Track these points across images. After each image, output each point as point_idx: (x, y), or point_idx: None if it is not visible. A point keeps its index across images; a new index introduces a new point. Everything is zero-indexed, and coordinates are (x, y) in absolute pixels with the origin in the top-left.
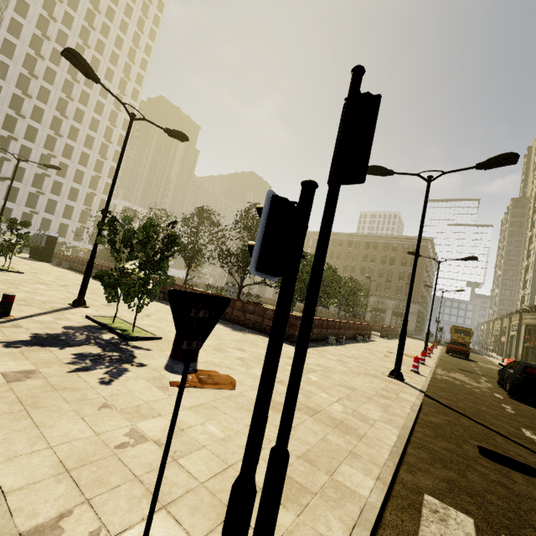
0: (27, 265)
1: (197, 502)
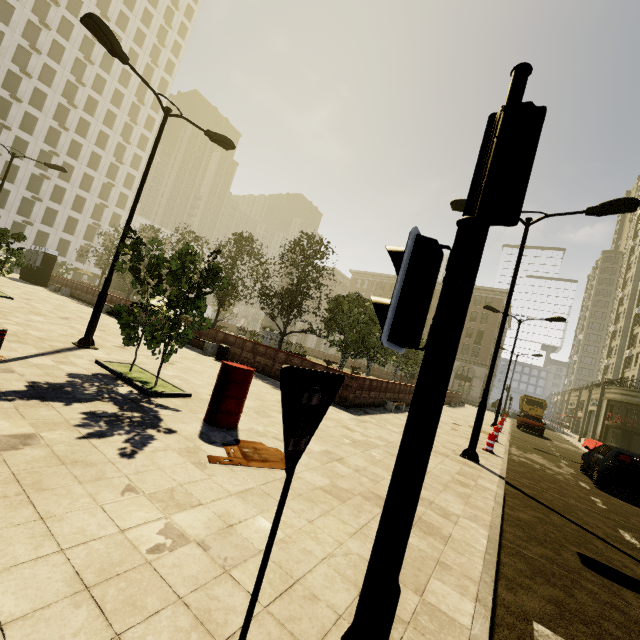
0: (17, 289)
1: (262, 638)
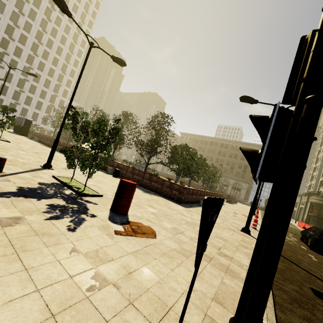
0: (12, 137)
1: None
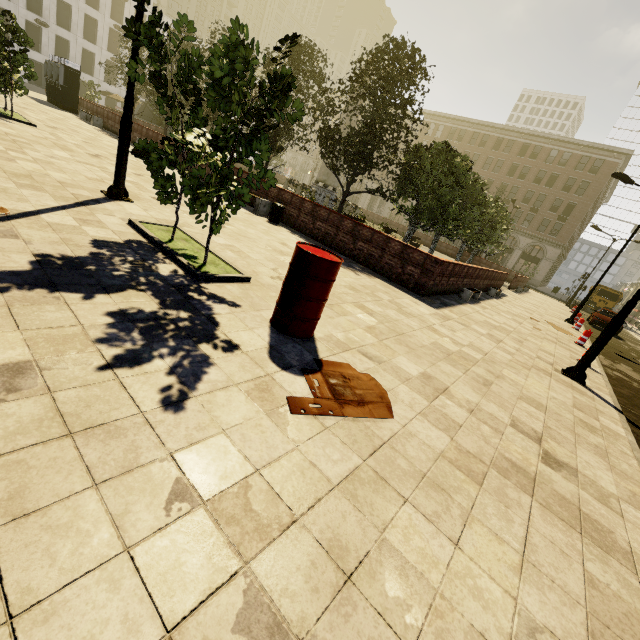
0: (42, 114)
1: None
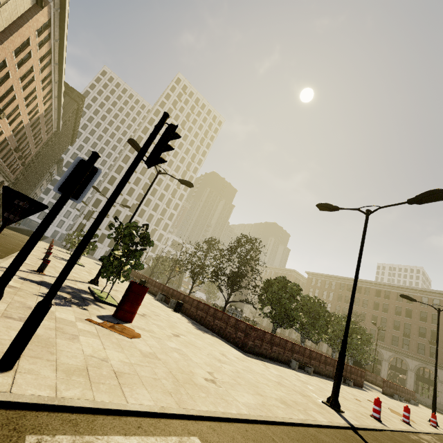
0: (93, 266)
1: (7, 344)
